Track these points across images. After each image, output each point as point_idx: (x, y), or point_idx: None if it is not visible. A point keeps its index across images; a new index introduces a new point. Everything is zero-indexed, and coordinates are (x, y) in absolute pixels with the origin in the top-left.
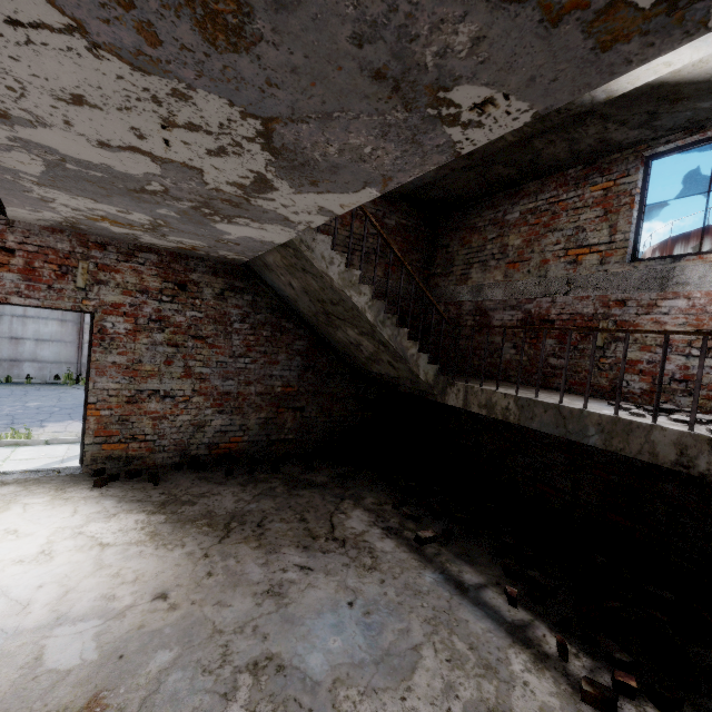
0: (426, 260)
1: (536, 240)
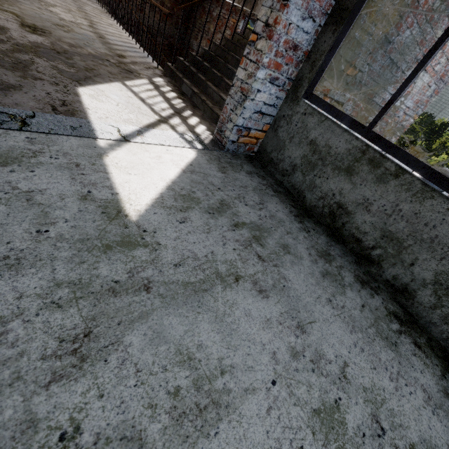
0: (187, 17)
1: (216, 33)
